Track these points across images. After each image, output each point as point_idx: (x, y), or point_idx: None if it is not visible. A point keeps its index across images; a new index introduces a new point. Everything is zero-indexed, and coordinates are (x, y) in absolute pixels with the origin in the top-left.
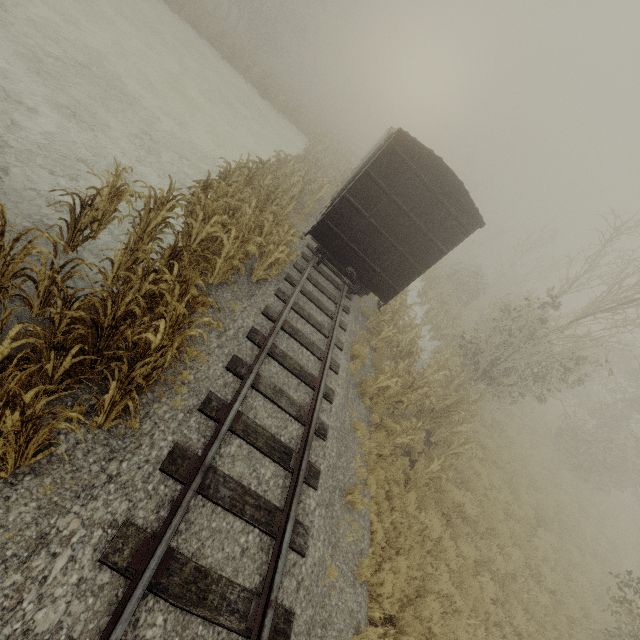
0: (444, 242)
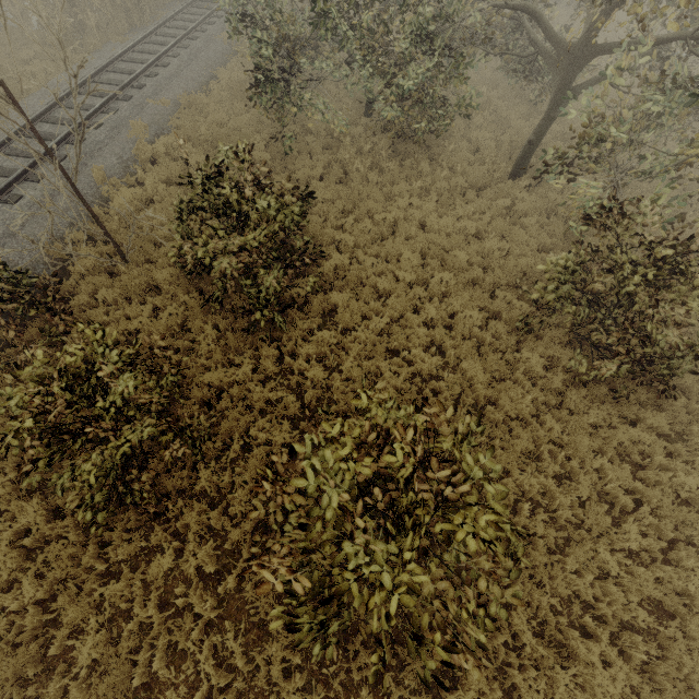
0: None
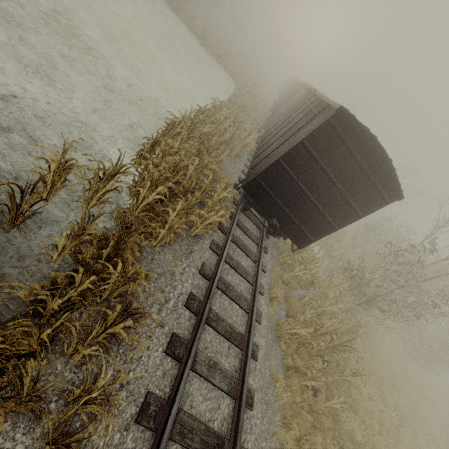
0: (362, 208)
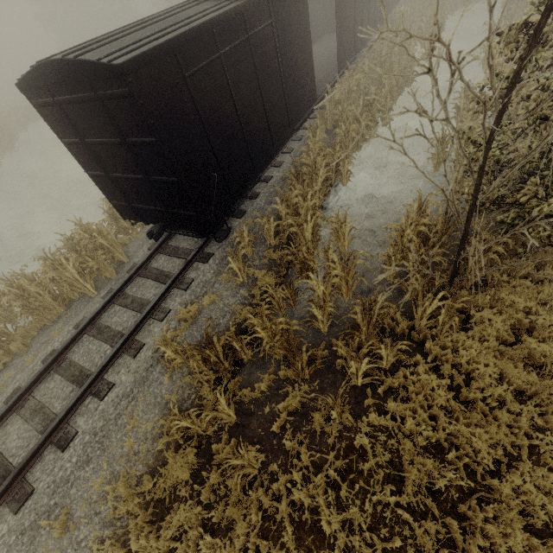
0: (144, 133)
